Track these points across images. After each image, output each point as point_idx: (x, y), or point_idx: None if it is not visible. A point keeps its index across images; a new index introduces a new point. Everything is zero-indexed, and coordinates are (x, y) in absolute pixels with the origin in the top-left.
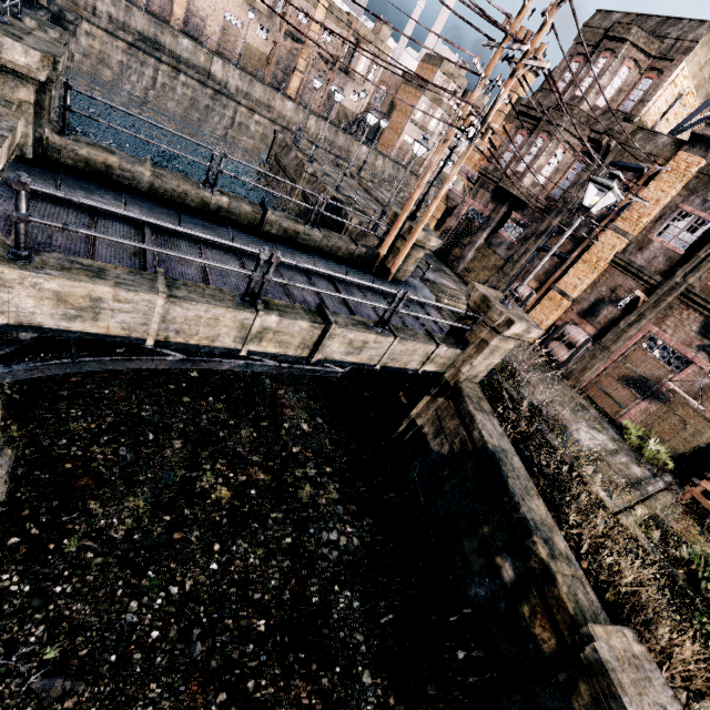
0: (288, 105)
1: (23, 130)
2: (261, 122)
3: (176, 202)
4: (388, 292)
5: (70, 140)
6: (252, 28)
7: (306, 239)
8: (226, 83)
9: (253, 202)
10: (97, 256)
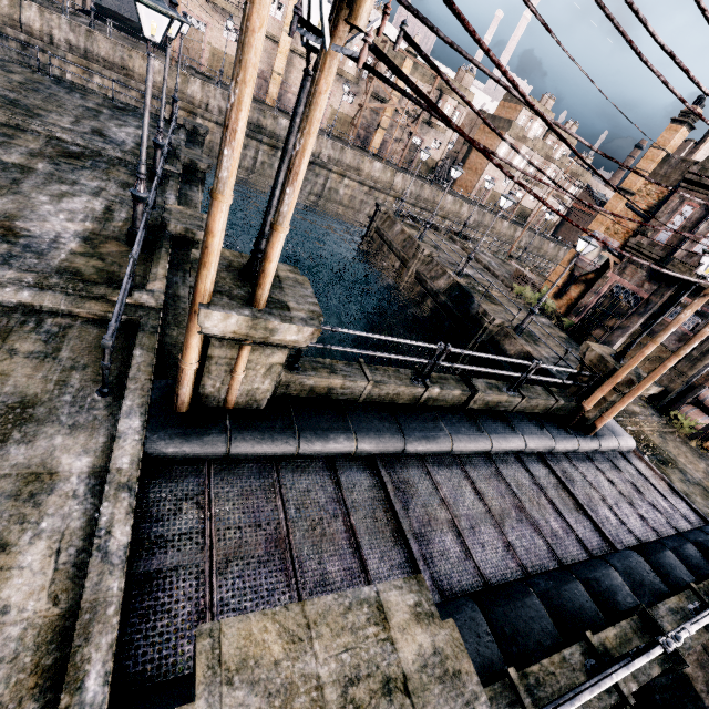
0: (377, 166)
1: (266, 387)
2: (350, 185)
3: (387, 403)
4: (592, 450)
5: (300, 373)
6: (339, 95)
7: (506, 405)
8: (319, 154)
9: (455, 377)
10: (369, 571)
